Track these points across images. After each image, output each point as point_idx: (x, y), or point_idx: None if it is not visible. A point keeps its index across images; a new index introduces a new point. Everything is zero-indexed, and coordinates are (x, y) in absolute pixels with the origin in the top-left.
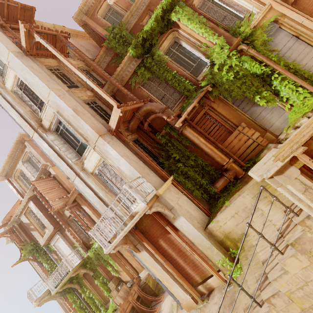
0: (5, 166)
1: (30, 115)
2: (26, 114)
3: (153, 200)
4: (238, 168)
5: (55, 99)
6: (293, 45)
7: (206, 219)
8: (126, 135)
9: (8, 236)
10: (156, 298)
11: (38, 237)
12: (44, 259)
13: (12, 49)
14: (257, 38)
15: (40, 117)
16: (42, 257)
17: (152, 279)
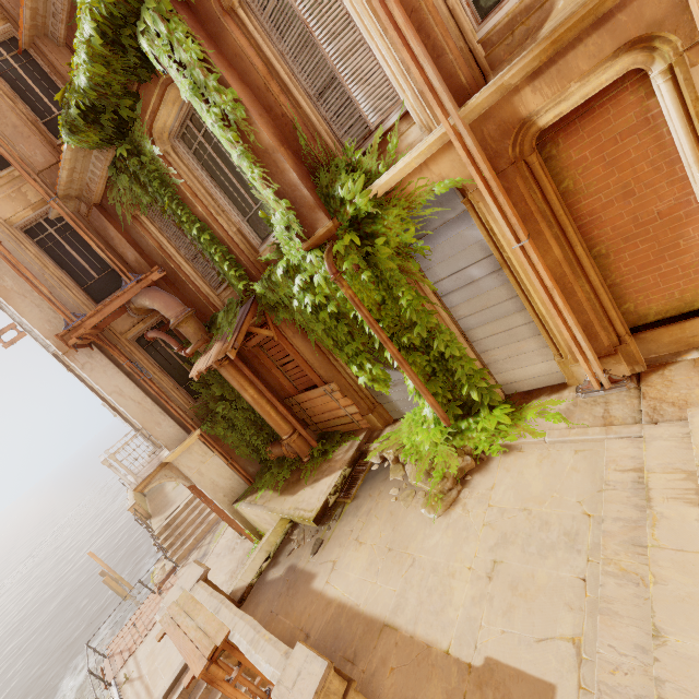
0: None
1: None
2: None
3: (153, 475)
4: (301, 450)
5: None
6: (483, 277)
7: (243, 489)
8: (131, 325)
9: None
10: None
11: None
12: None
13: None
14: (389, 231)
15: None
16: None
17: None
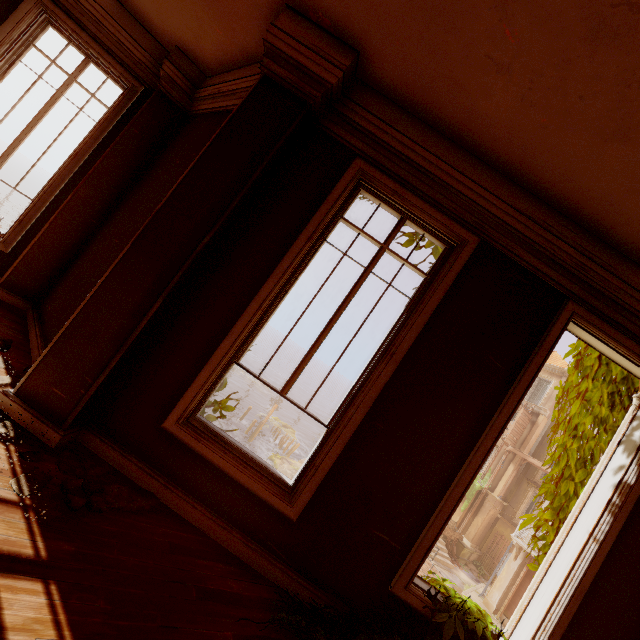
0: None
1: None
2: None
3: None
4: None
5: None
6: None
7: None
8: None
9: None
10: (457, 560)
11: None
12: None
13: None
14: None
15: None
16: None
17: (465, 553)
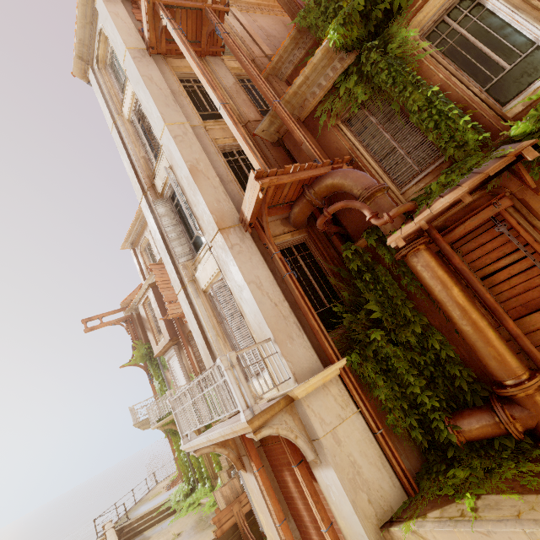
0: (132, 229)
1: (143, 165)
2: (138, 162)
3: (274, 410)
4: None
5: (169, 142)
6: None
7: (398, 499)
8: (281, 232)
9: (124, 326)
10: None
11: (152, 342)
12: (156, 374)
13: (132, 44)
14: None
15: (154, 171)
16: (154, 370)
17: None
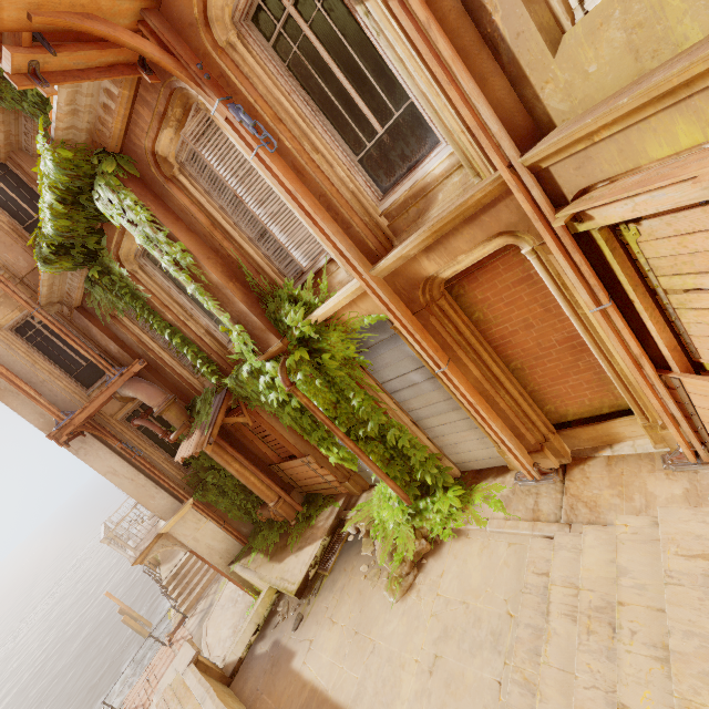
0: None
1: None
2: None
3: (151, 547)
4: (287, 515)
5: None
6: (422, 382)
7: (238, 550)
8: (120, 407)
9: None
10: None
11: None
12: None
13: None
14: (333, 348)
15: None
16: None
17: None
